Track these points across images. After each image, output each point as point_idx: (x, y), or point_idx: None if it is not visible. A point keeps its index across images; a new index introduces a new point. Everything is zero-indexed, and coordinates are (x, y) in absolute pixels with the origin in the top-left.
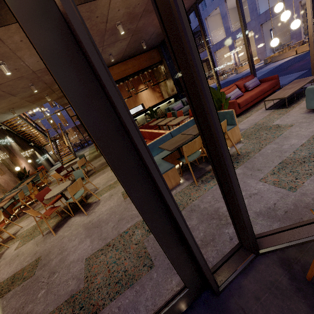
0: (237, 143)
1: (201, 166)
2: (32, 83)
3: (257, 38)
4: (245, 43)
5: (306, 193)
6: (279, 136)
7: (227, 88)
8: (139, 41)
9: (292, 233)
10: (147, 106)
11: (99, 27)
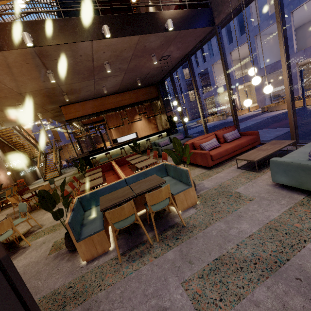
0: (191, 208)
1: (143, 230)
2: (19, 102)
3: (257, 87)
4: (229, 95)
5: None
6: (234, 211)
7: (206, 135)
8: (135, 79)
9: None
10: (140, 135)
11: (85, 64)
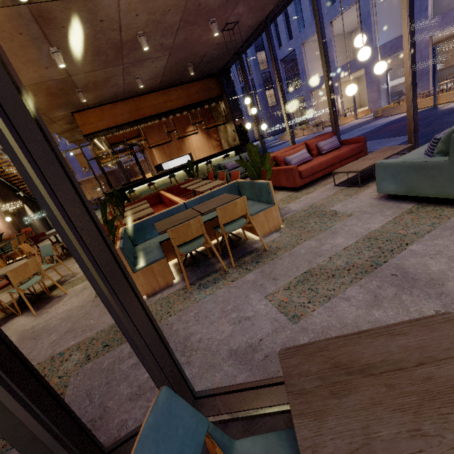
0: (273, 232)
1: (214, 260)
2: None
3: (369, 80)
4: (326, 85)
5: (308, 328)
6: (327, 228)
7: (293, 146)
8: (184, 64)
9: (247, 396)
10: (197, 157)
11: (109, 35)
